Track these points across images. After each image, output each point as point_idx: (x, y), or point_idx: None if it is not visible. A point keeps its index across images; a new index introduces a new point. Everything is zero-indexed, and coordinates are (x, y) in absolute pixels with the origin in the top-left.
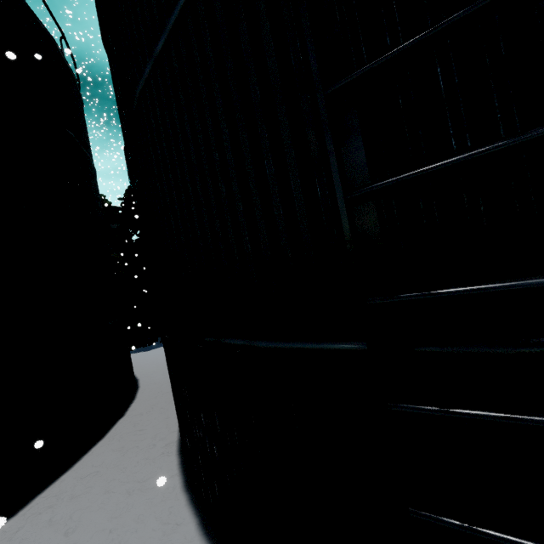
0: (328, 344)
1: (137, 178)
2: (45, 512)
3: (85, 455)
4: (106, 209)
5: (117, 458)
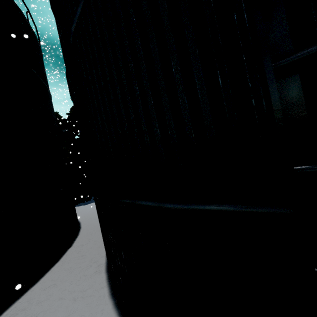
0: (228, 207)
1: (74, 93)
2: (20, 313)
3: (47, 273)
4: (59, 120)
5: (67, 275)
